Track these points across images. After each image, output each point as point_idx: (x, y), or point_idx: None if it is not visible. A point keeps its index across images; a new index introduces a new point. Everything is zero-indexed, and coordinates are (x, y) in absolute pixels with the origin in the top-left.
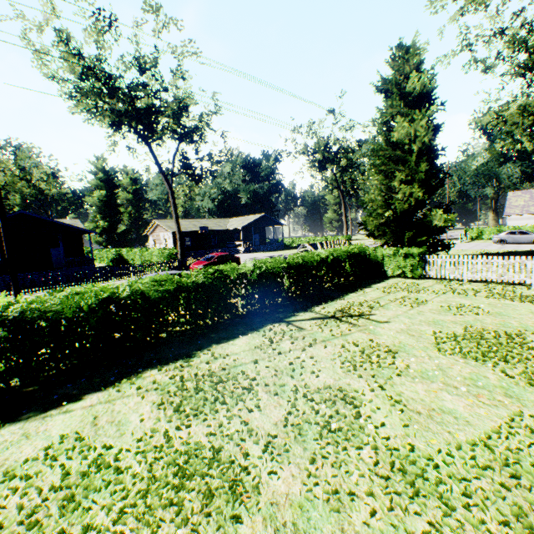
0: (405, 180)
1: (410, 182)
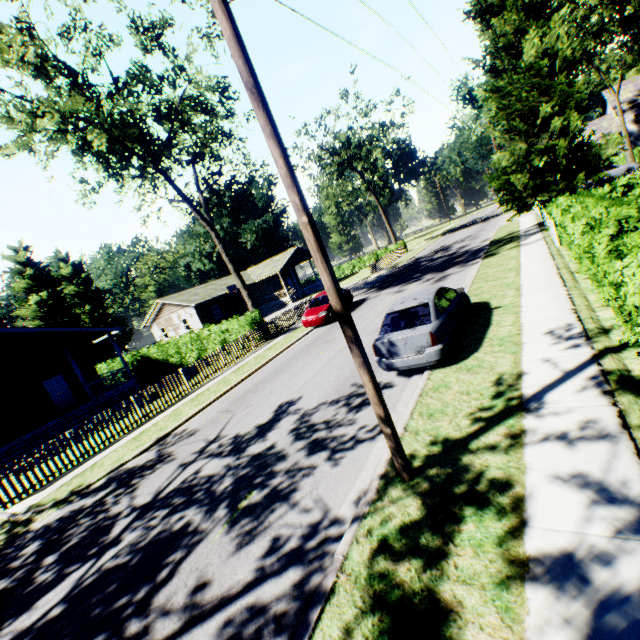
0: (548, 115)
1: (557, 114)
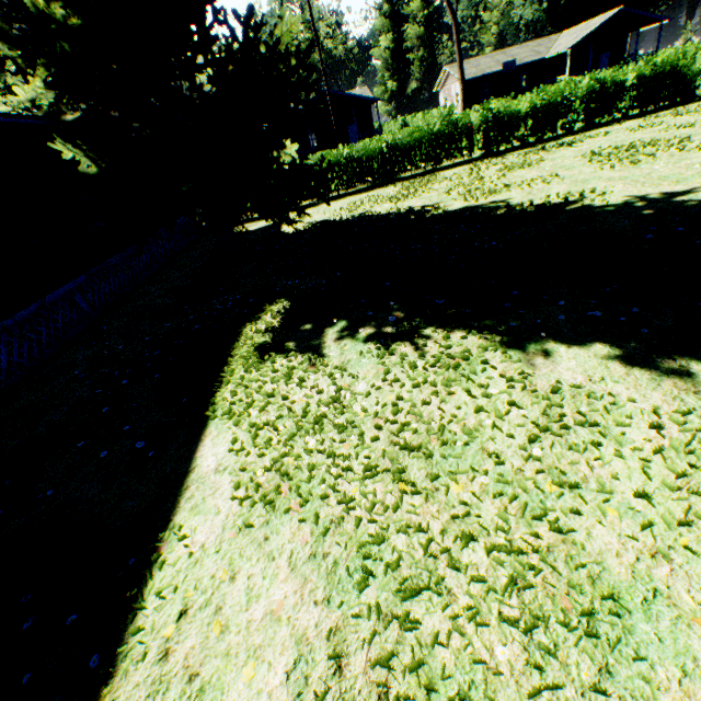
0: None
1: None
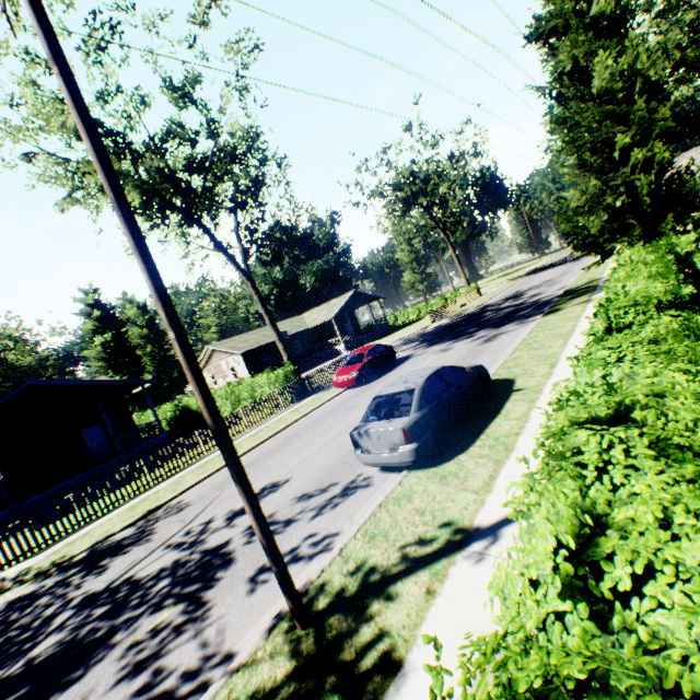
0: (627, 146)
1: (639, 144)
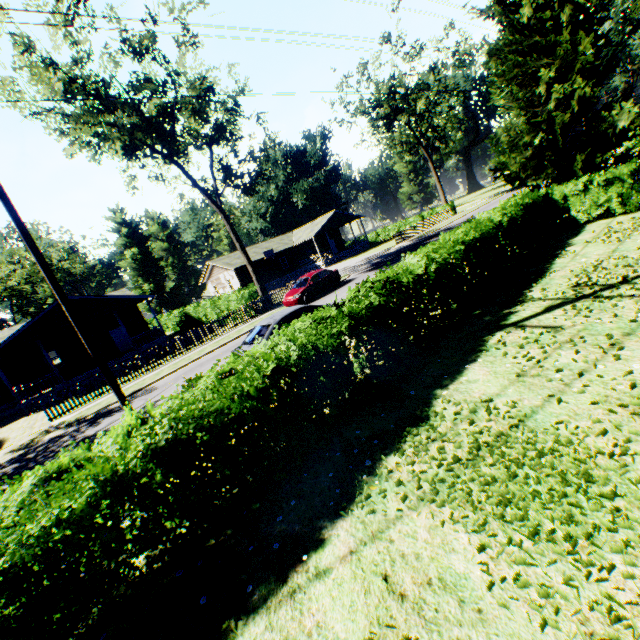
0: (554, 79)
1: (564, 78)
